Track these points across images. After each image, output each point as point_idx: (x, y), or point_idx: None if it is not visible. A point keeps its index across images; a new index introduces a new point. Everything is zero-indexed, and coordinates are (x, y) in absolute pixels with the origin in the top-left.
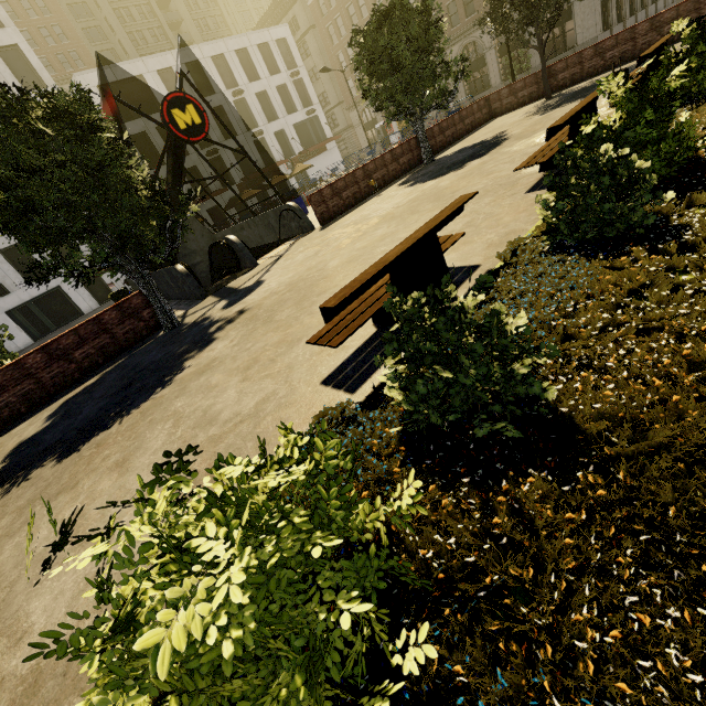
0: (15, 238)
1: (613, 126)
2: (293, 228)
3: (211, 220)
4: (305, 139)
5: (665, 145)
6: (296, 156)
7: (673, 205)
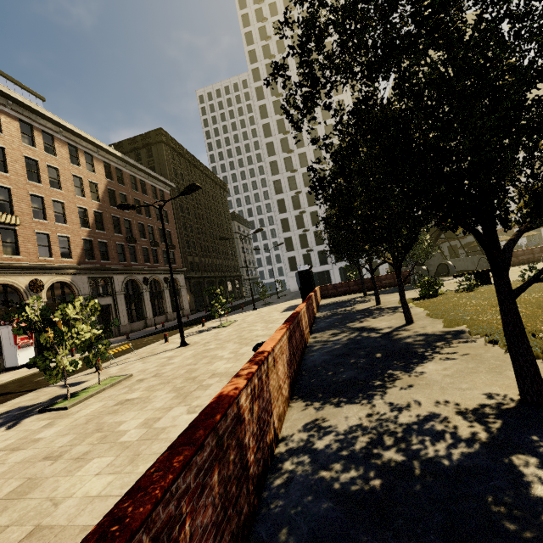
0: (387, 248)
1: None
2: (484, 266)
3: (447, 251)
4: None
5: None
6: None
7: None
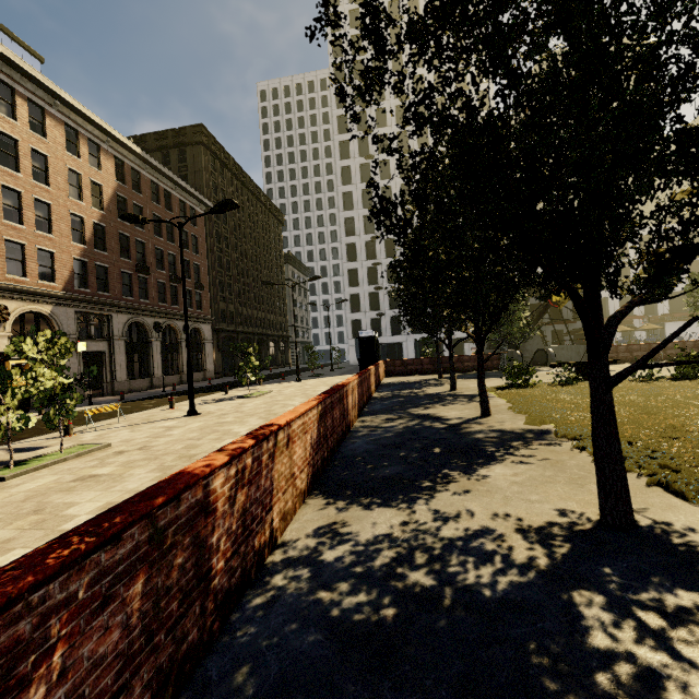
0: None
1: (675, 358)
2: None
3: (550, 337)
4: (675, 305)
5: (689, 369)
6: (657, 315)
7: (667, 381)
